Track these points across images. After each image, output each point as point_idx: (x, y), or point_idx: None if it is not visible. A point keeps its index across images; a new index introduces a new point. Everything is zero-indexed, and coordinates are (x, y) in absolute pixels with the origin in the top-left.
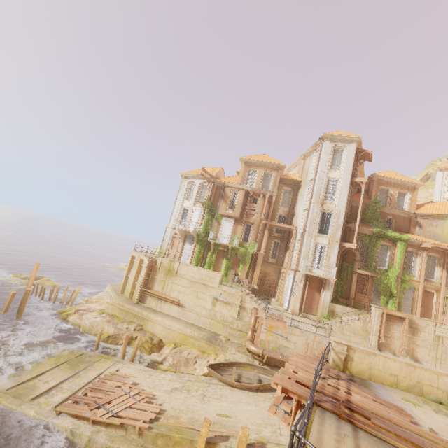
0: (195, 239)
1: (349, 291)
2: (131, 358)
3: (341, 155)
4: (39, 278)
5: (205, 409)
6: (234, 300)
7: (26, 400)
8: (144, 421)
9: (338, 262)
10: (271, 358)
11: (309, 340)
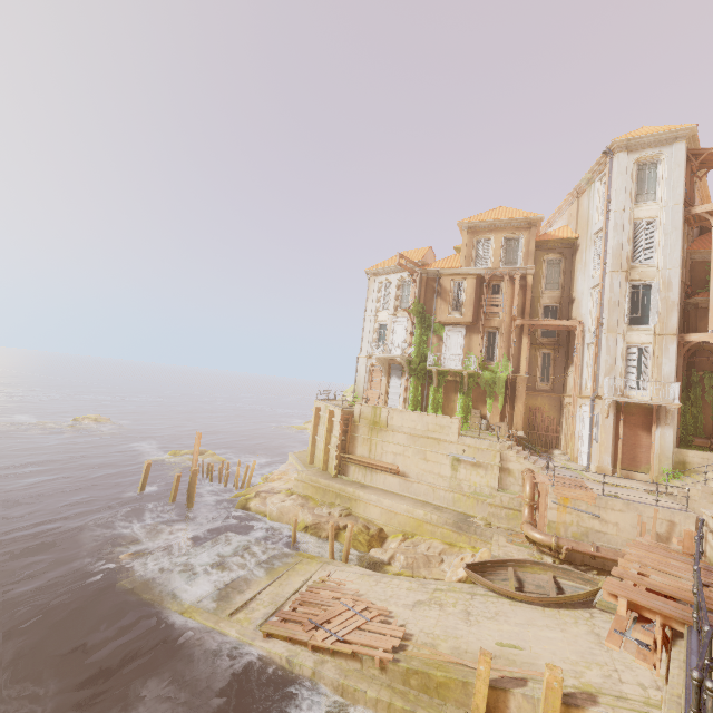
0: (406, 369)
1: (712, 423)
2: (343, 557)
3: (656, 171)
4: (202, 453)
5: (474, 634)
6: (488, 459)
7: (223, 616)
8: (384, 649)
9: (680, 373)
10: (573, 551)
11: (643, 518)
